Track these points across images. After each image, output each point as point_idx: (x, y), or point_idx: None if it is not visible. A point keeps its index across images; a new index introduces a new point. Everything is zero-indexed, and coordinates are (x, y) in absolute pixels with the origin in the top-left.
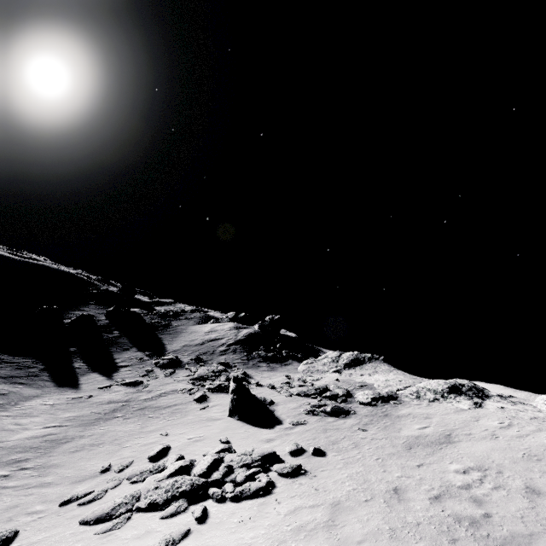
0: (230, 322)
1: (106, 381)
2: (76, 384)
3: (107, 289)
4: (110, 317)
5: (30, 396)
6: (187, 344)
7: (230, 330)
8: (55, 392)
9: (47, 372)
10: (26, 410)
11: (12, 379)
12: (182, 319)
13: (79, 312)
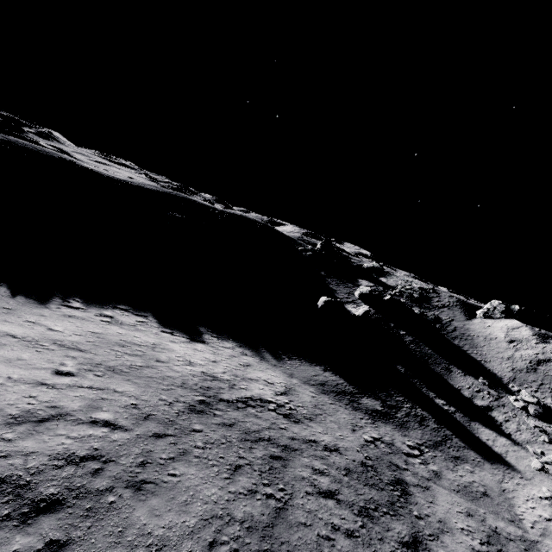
0: (520, 324)
1: (520, 450)
2: (497, 455)
3: (314, 249)
4: (366, 302)
5: (499, 490)
6: (513, 366)
7: (539, 342)
8: (504, 477)
9: (444, 427)
10: (551, 538)
11: (441, 448)
12: (441, 307)
13: (335, 295)
